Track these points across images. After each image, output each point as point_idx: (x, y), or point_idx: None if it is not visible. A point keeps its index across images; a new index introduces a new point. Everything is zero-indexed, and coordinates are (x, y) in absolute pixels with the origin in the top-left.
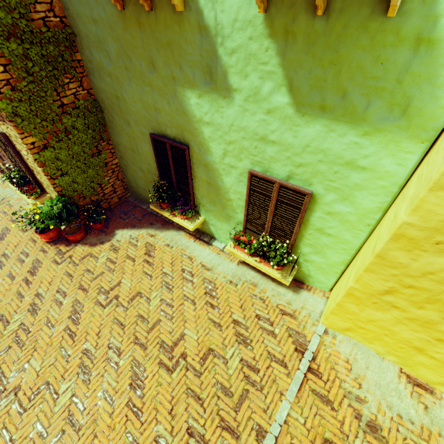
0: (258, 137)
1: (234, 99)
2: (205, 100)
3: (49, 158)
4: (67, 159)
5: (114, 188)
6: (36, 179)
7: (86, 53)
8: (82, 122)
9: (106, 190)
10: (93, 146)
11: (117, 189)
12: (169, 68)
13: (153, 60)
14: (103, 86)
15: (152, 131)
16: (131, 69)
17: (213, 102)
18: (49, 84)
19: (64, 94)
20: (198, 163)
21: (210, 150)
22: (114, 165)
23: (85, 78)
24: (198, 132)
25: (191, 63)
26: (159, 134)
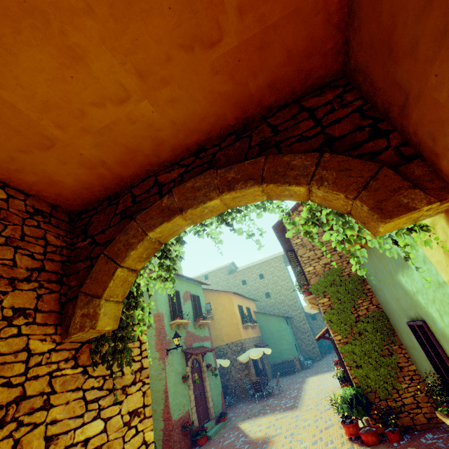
0: (436, 284)
1: (410, 266)
2: (405, 276)
3: (347, 351)
4: (361, 354)
5: (417, 401)
6: (349, 376)
7: (369, 283)
8: (371, 326)
9: (405, 399)
10: (384, 348)
11: (421, 404)
12: (387, 268)
13: (382, 268)
14: (381, 299)
15: (407, 320)
16: (381, 280)
17: (407, 275)
18: (349, 303)
19: (358, 308)
20: (439, 336)
21: (433, 317)
22: (411, 372)
23: (374, 298)
24: (419, 303)
25: (389, 259)
26: (411, 320)
